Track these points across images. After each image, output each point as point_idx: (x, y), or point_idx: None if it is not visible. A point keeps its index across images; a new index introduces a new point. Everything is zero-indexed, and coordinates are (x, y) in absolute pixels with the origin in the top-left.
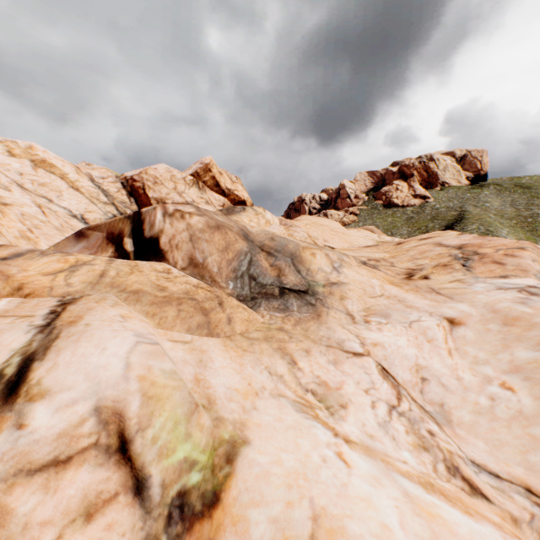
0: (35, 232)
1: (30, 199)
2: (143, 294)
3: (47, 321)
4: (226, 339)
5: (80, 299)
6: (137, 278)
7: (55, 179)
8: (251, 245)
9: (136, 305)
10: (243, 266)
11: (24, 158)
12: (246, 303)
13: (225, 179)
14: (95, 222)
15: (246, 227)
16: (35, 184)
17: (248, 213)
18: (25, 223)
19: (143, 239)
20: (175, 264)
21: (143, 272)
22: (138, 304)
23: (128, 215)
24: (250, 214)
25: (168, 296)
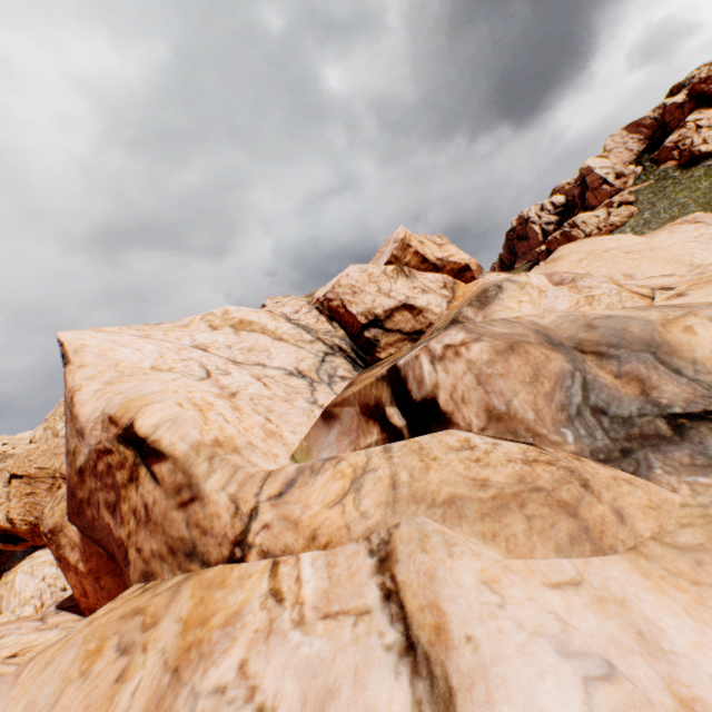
0: (271, 419)
1: (248, 374)
2: (461, 501)
3: (400, 631)
4: (633, 556)
5: (394, 544)
6: (438, 474)
7: (257, 337)
8: (565, 352)
9: (461, 526)
10: (573, 396)
11: (224, 327)
12: (617, 465)
13: (429, 247)
14: (311, 371)
15: (535, 322)
16: (244, 353)
17: (509, 292)
18: (259, 410)
19: (412, 403)
20: (469, 426)
21: (438, 459)
22: (463, 522)
23: (380, 376)
24: (512, 292)
25: (497, 495)
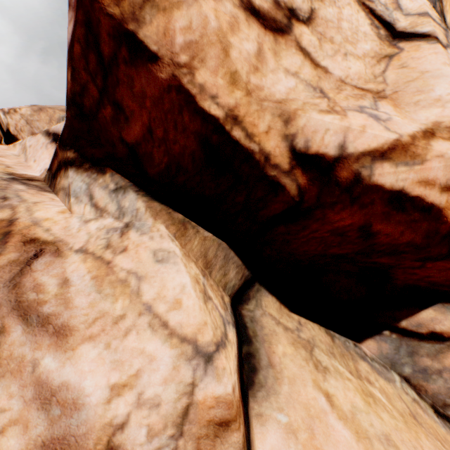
0: None
1: None
2: None
3: None
4: None
5: None
6: None
7: None
8: None
9: None
10: None
11: None
12: None
13: None
14: None
15: None
16: None
17: None
18: None
19: (6, 134)
20: None
21: None
22: None
23: None
24: None
25: None
